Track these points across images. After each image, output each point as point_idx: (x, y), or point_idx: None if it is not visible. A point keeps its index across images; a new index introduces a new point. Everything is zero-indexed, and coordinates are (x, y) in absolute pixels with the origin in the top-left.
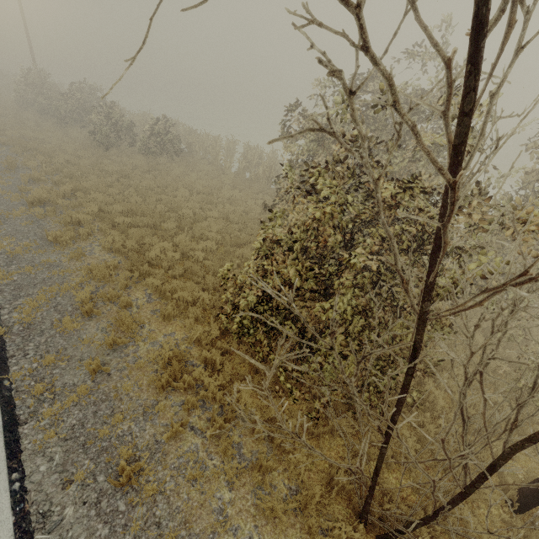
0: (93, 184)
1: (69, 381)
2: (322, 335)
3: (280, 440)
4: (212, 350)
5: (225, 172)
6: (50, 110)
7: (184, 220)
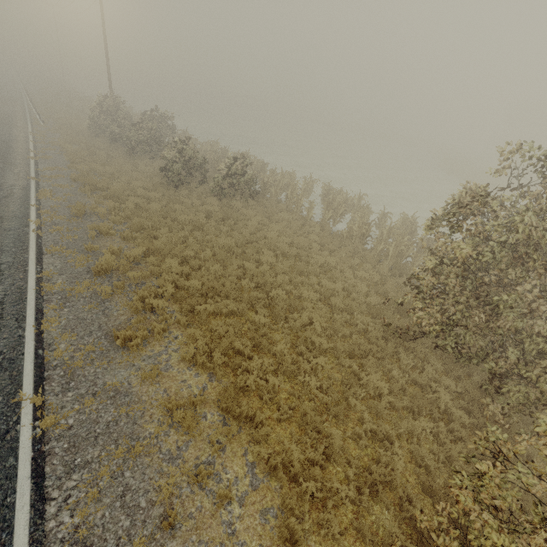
0: (166, 243)
1: None
2: None
3: None
4: None
5: (306, 221)
6: (121, 139)
7: (278, 308)
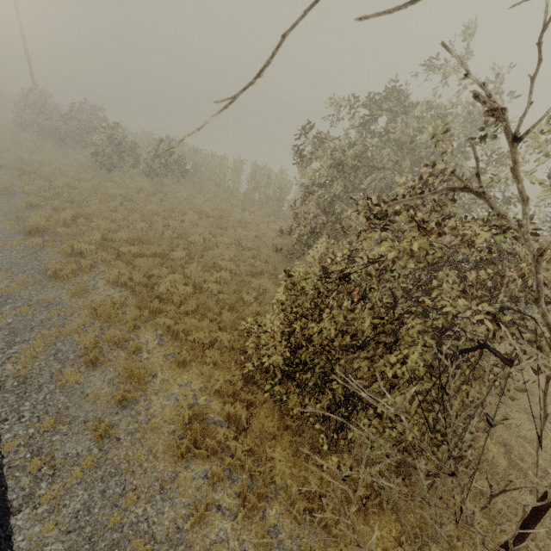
0: (96, 210)
1: (71, 451)
2: (367, 390)
3: (324, 521)
4: (236, 404)
5: (233, 193)
6: (50, 131)
7: (194, 247)
